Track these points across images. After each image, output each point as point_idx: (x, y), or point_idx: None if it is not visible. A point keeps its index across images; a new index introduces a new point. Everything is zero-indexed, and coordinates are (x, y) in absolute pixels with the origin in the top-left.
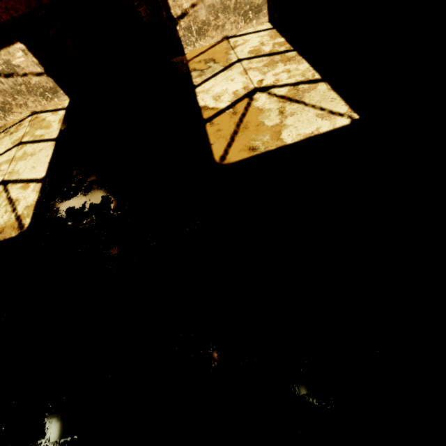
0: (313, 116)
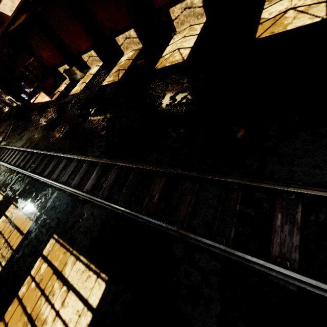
0: (307, 18)
